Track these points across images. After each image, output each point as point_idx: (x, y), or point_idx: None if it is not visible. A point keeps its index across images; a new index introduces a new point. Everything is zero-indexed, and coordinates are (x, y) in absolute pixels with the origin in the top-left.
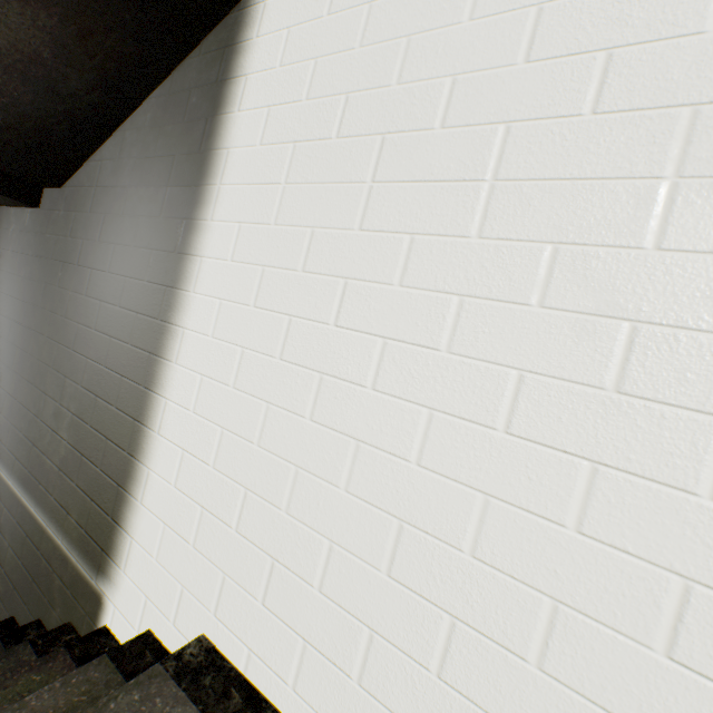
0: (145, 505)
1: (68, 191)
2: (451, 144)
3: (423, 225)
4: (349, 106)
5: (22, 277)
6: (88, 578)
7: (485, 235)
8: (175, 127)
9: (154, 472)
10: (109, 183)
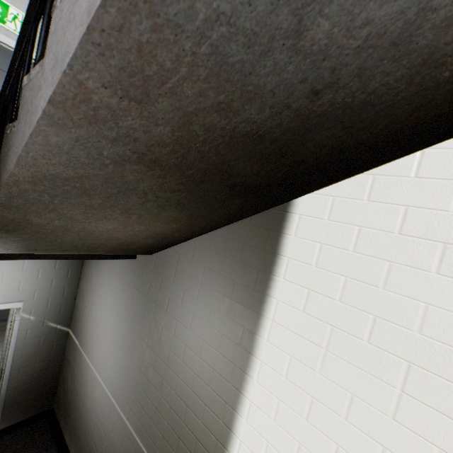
0: None
1: (156, 259)
2: None
3: (450, 448)
4: (376, 325)
5: (127, 296)
6: None
7: None
8: (233, 262)
9: None
10: (186, 271)
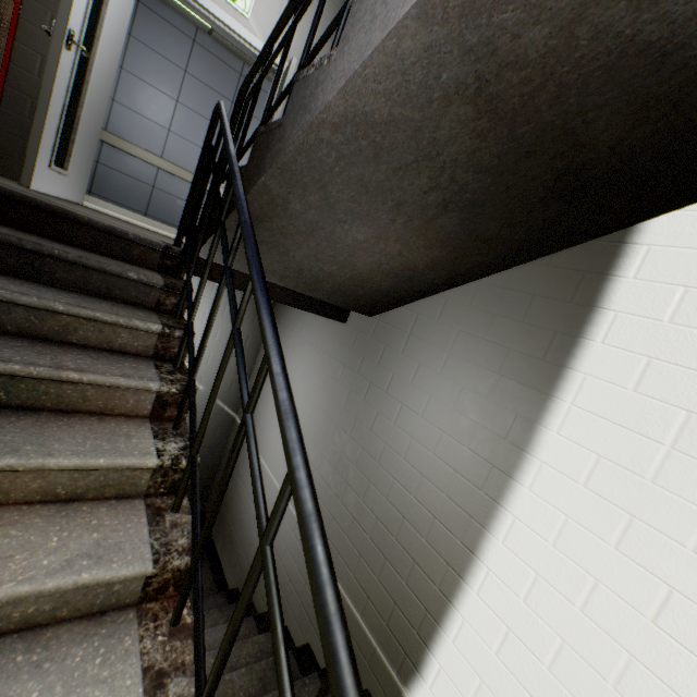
0: (457, 647)
1: (377, 323)
2: None
3: None
4: None
5: (326, 373)
6: (388, 666)
7: None
8: (511, 322)
9: (469, 625)
10: (425, 337)
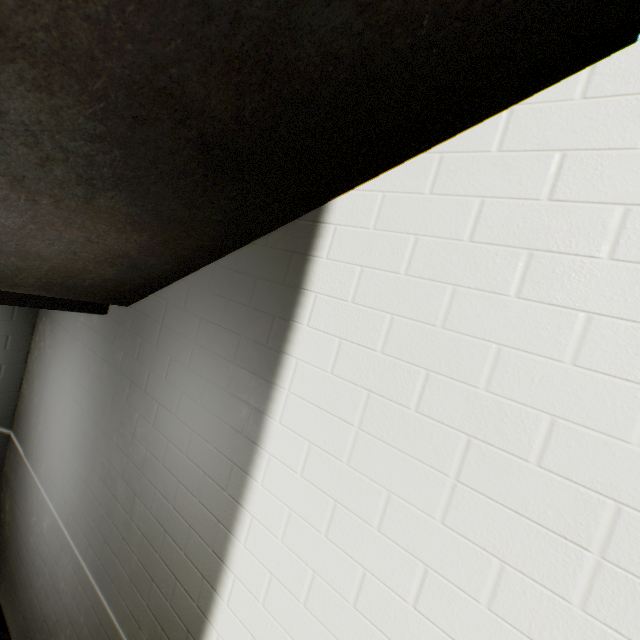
0: None
1: (134, 313)
2: (549, 488)
3: (515, 559)
4: (429, 384)
5: (92, 373)
6: None
7: (588, 610)
8: (241, 307)
9: None
10: (175, 327)
